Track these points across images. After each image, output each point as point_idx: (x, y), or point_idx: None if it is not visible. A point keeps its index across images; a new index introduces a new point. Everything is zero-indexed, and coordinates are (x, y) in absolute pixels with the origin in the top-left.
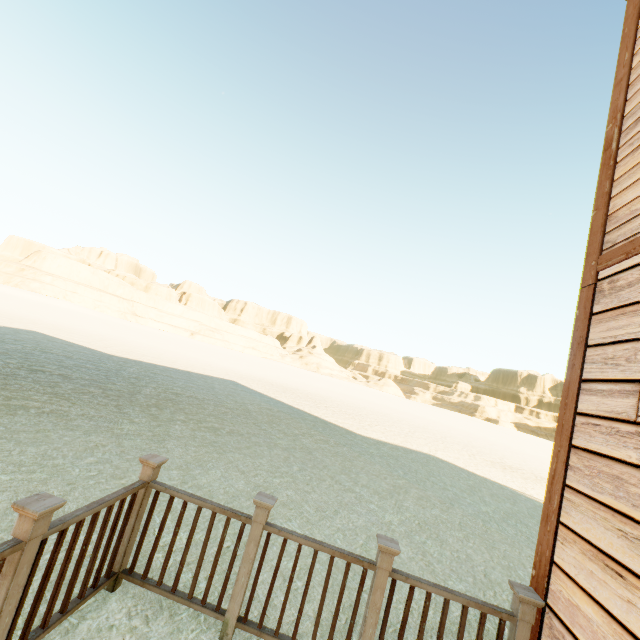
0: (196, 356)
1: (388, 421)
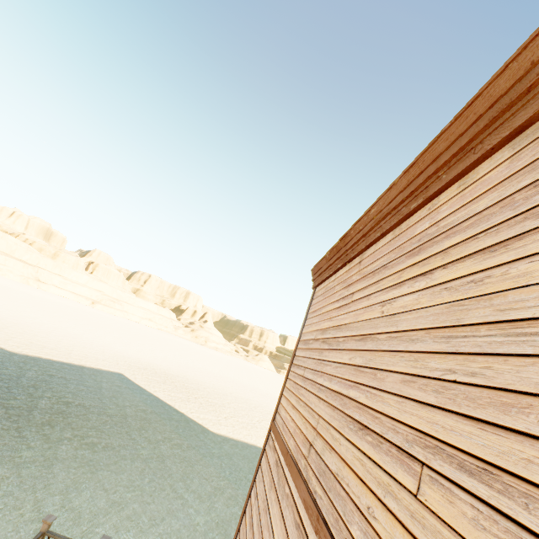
0: (92, 338)
1: (245, 409)
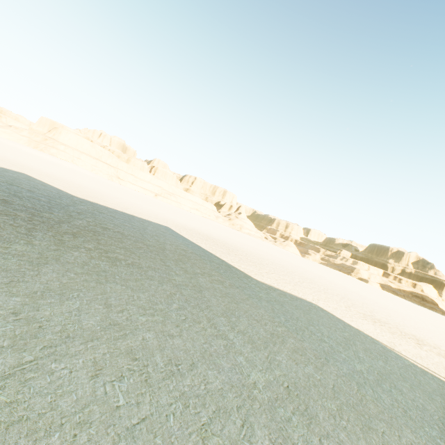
0: (150, 208)
1: (283, 271)
